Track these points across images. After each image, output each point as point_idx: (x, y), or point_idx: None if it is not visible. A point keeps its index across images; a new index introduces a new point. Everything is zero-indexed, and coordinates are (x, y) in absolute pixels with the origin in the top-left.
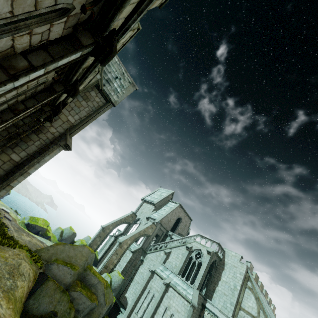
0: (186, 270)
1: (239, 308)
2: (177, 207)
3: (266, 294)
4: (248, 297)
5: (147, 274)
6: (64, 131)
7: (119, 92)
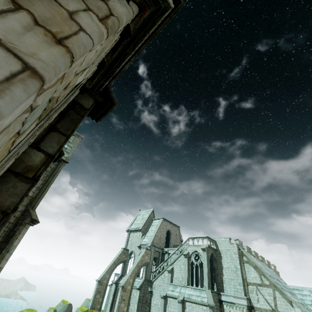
0: (193, 277)
1: (247, 284)
2: (162, 222)
3: (263, 259)
4: (249, 270)
5: (161, 302)
6: (25, 207)
7: (67, 147)
